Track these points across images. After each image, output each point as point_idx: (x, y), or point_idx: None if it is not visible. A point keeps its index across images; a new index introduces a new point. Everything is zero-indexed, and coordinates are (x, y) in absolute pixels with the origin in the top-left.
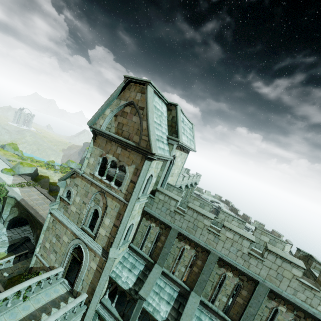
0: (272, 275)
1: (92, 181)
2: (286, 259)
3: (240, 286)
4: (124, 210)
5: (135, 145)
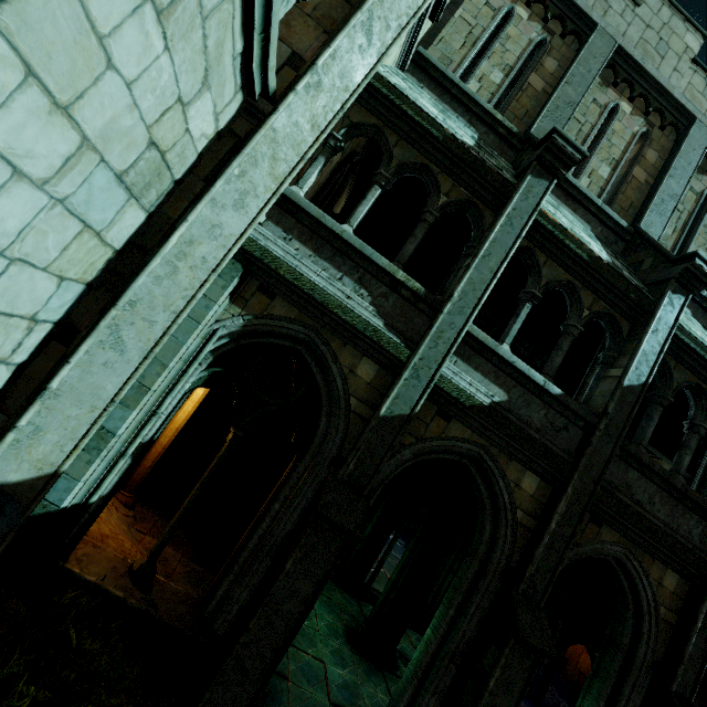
0: None
1: None
2: None
3: None
4: None
5: None
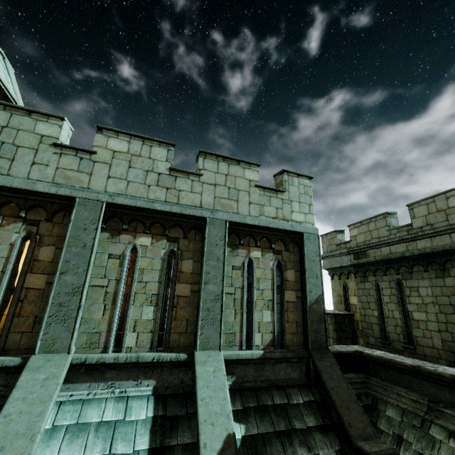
0: (222, 196)
1: None
2: (232, 158)
3: (175, 255)
4: None
5: None
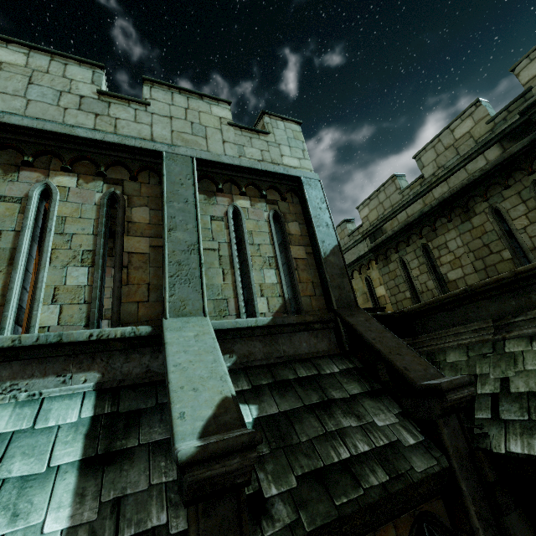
0: (183, 130)
1: None
2: (191, 91)
3: (119, 200)
4: None
5: None
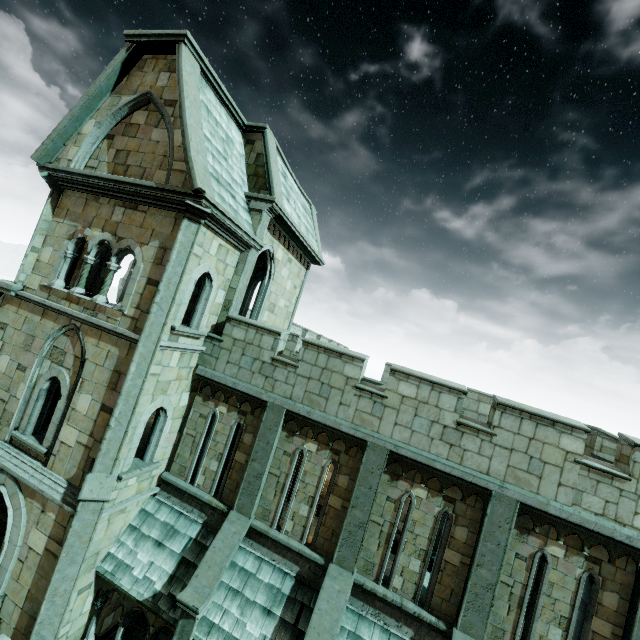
0: (519, 466)
1: (43, 303)
2: (544, 417)
3: (449, 518)
4: (131, 360)
5: (155, 185)
